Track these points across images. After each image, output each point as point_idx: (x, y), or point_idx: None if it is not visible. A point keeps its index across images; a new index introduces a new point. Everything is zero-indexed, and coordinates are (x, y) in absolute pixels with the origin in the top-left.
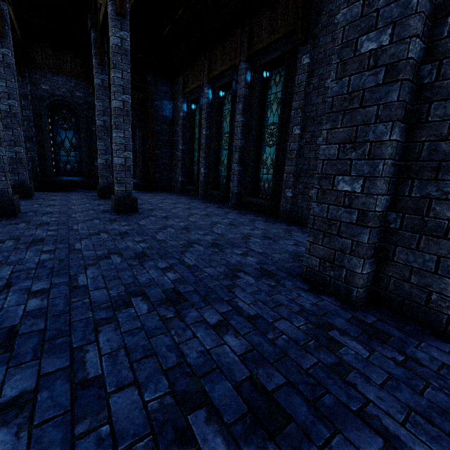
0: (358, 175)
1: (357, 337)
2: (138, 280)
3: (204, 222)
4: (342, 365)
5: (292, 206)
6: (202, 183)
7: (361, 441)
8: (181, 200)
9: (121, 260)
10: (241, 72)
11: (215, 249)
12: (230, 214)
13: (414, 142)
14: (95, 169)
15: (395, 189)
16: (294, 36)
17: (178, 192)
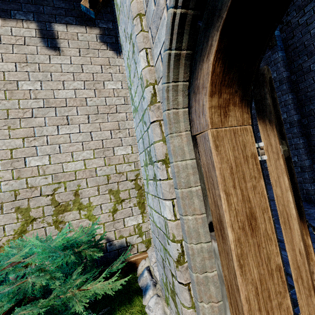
0: (294, 155)
1: (314, 209)
2: None
3: None
4: (308, 213)
5: None
6: None
7: (313, 221)
8: None
9: None
10: None
11: None
12: None
13: (310, 141)
14: None
15: (311, 157)
16: None
17: None
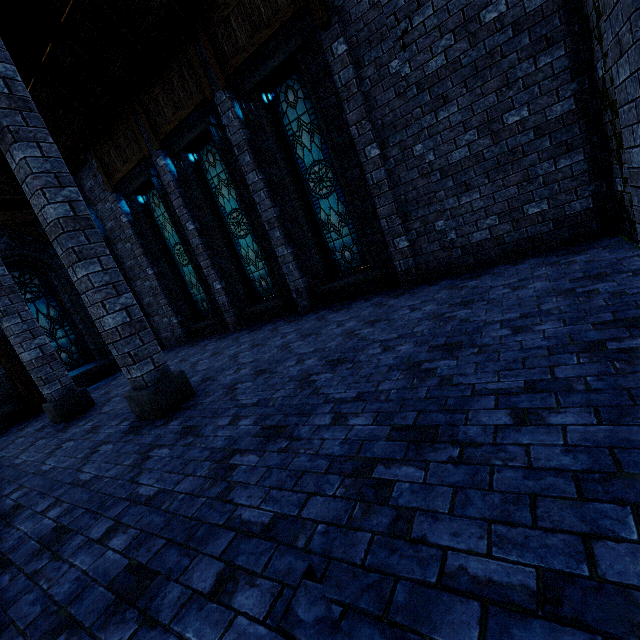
0: None
1: None
2: (565, 469)
3: (333, 341)
4: None
5: (415, 258)
6: (226, 305)
7: None
8: (215, 346)
9: (416, 468)
10: (223, 107)
11: (470, 350)
12: (329, 317)
13: None
14: (3, 383)
15: None
16: (297, 25)
17: (182, 342)
